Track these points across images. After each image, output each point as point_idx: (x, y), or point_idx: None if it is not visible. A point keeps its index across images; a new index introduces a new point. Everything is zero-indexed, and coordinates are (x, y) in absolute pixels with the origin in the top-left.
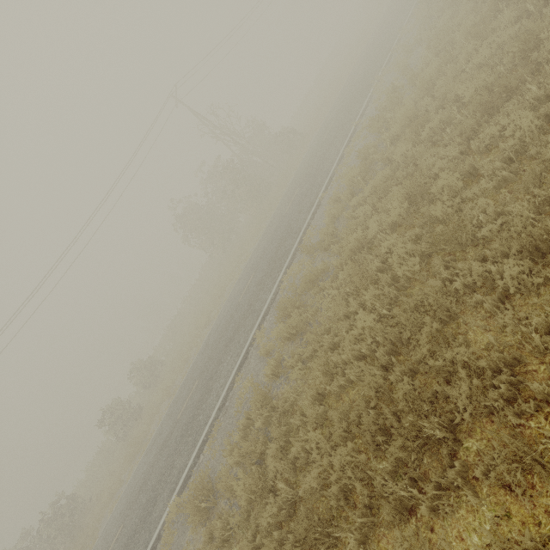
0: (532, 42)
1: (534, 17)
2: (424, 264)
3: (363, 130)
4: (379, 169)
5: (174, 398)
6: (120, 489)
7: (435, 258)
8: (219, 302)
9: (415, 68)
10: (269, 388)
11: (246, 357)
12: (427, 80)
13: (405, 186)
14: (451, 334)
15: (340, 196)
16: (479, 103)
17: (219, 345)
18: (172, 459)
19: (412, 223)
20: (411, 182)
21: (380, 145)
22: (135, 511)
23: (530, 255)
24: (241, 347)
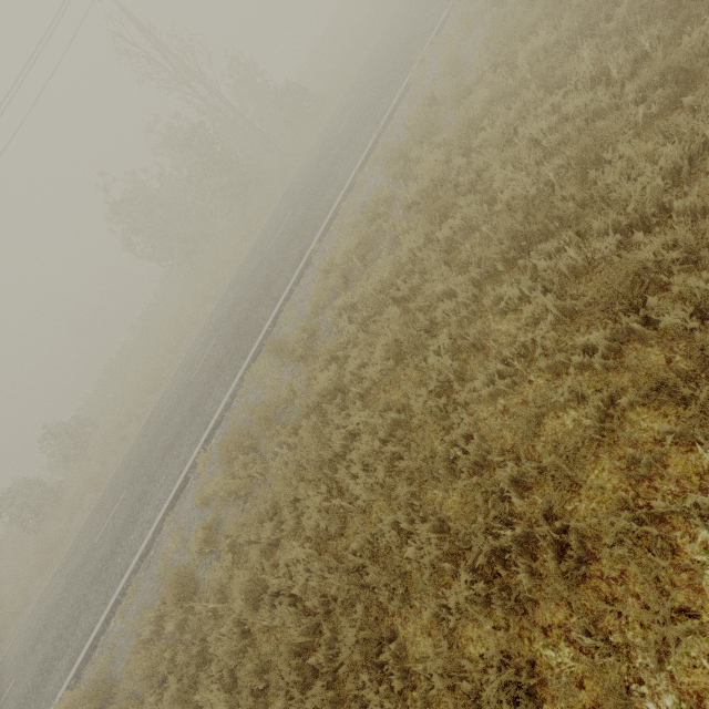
0: (594, 153)
1: (614, 89)
2: (390, 479)
3: (384, 150)
4: (386, 247)
5: (98, 498)
6: (25, 608)
7: (400, 482)
8: (173, 358)
9: (467, 69)
10: (198, 561)
11: (183, 487)
12: (469, 120)
13: (394, 331)
14: (387, 628)
15: (332, 269)
16: (508, 229)
17: (157, 445)
18: (79, 609)
19: (398, 380)
20: (401, 330)
21: (396, 199)
22: (30, 668)
23: (494, 553)
24: (179, 468)
